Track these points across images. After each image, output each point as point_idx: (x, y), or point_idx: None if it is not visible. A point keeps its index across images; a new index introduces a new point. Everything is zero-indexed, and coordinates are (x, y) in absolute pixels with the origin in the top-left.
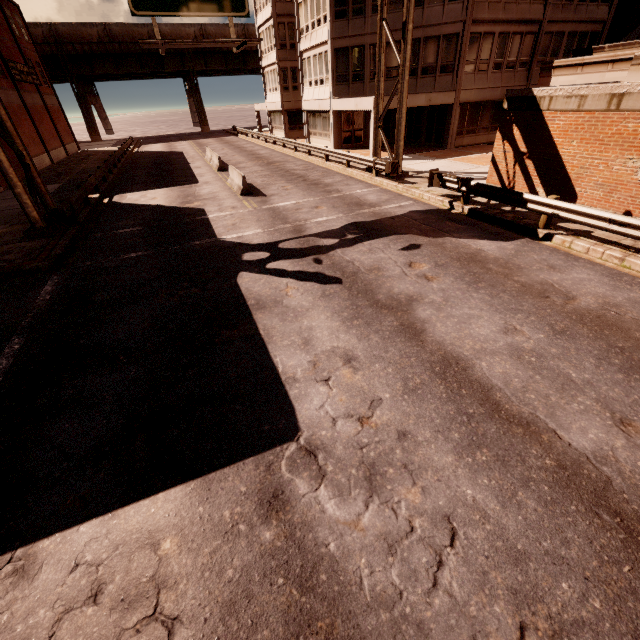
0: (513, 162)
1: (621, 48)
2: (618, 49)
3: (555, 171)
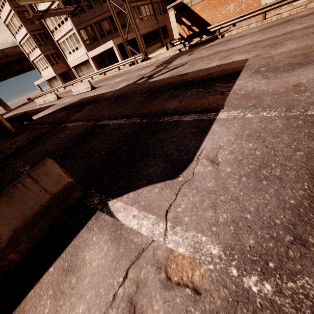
0: (188, 31)
1: None
2: None
3: (204, 25)
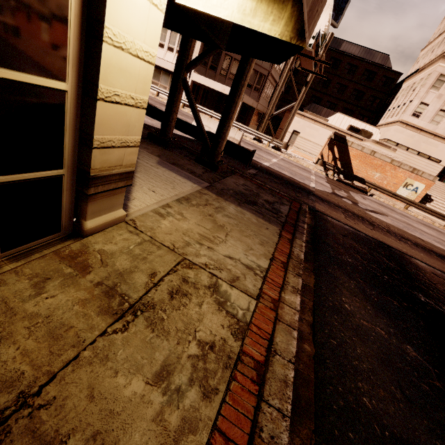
0: (331, 160)
1: (313, 115)
2: (312, 115)
3: (348, 168)
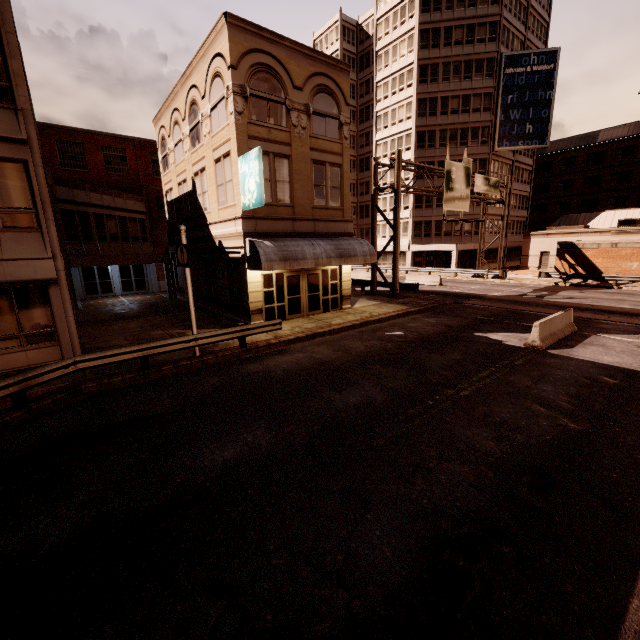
0: (568, 268)
1: (561, 229)
2: (559, 229)
3: (593, 270)
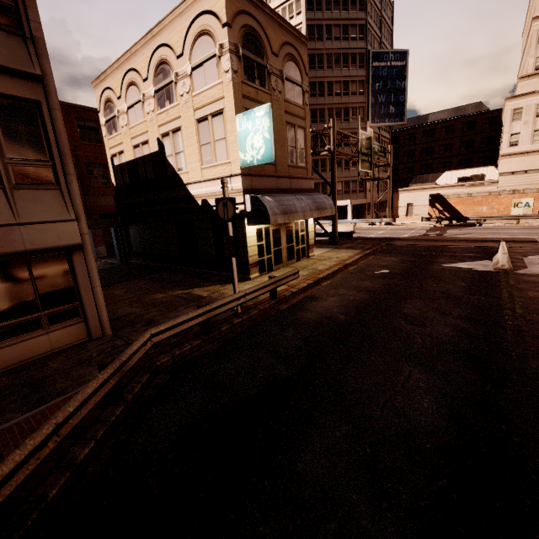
0: (438, 213)
1: (419, 185)
2: (418, 186)
3: (456, 214)
